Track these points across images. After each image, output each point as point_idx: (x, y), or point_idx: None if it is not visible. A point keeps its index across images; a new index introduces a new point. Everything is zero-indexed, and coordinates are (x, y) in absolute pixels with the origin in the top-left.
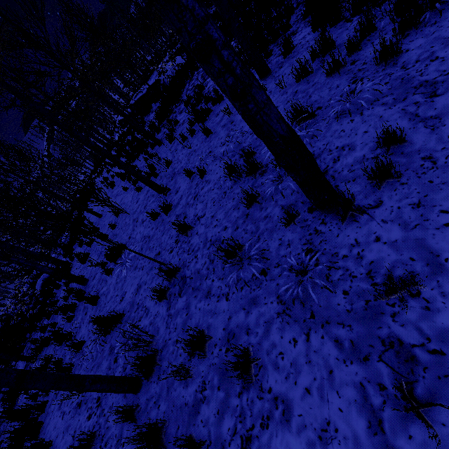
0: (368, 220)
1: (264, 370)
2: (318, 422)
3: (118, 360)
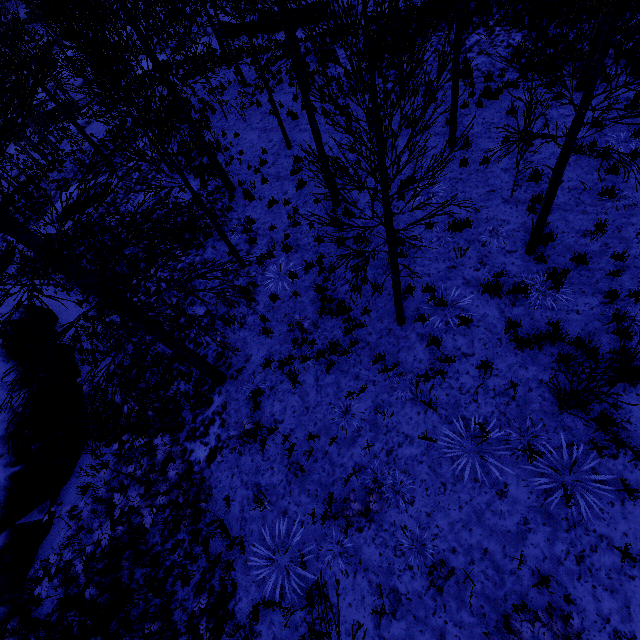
0: None
1: None
2: None
3: (488, 245)
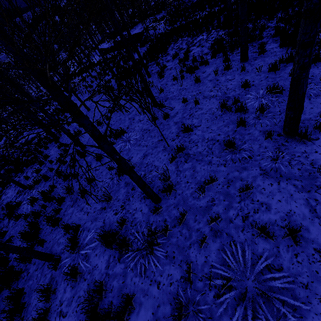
0: (312, 144)
1: (254, 194)
2: (285, 210)
3: (135, 189)
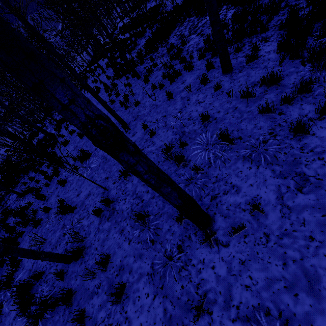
0: (216, 252)
1: (128, 300)
2: None
3: (65, 236)
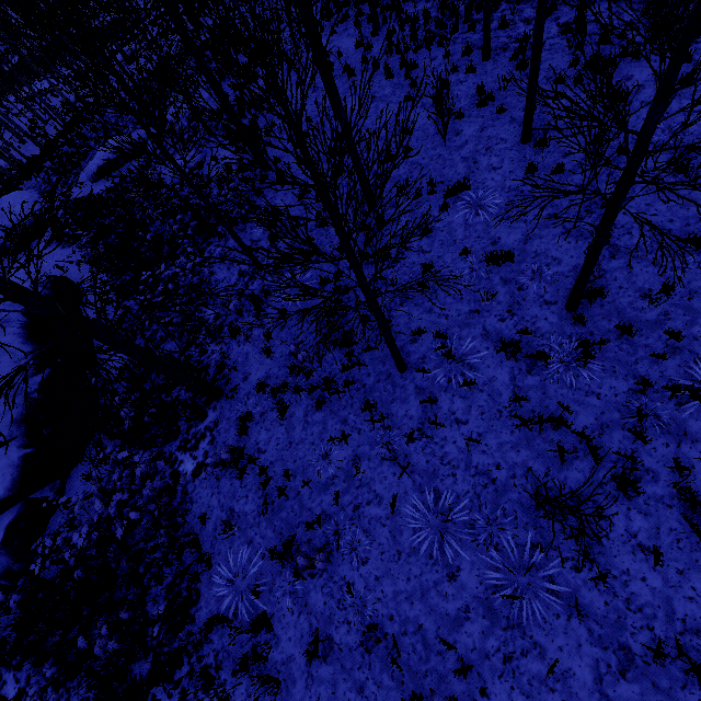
0: None
1: None
2: None
3: (525, 290)
